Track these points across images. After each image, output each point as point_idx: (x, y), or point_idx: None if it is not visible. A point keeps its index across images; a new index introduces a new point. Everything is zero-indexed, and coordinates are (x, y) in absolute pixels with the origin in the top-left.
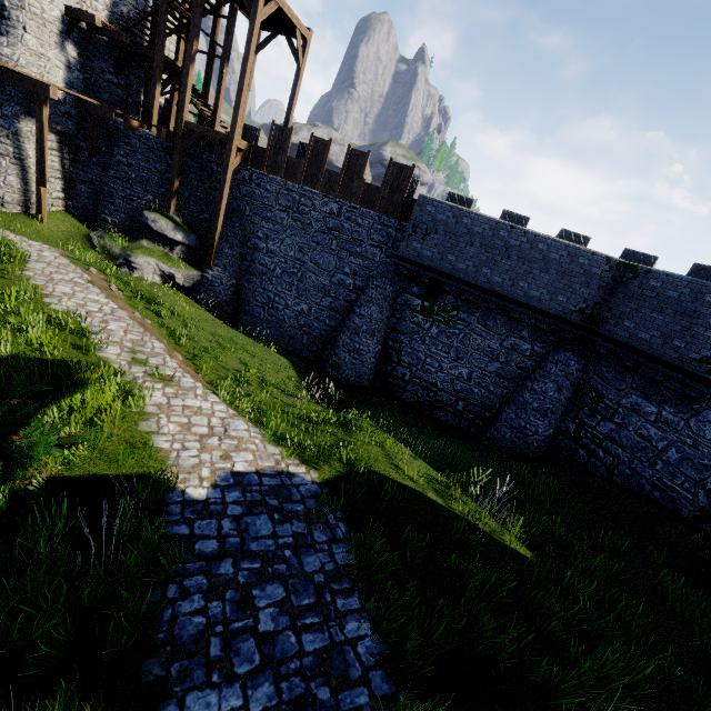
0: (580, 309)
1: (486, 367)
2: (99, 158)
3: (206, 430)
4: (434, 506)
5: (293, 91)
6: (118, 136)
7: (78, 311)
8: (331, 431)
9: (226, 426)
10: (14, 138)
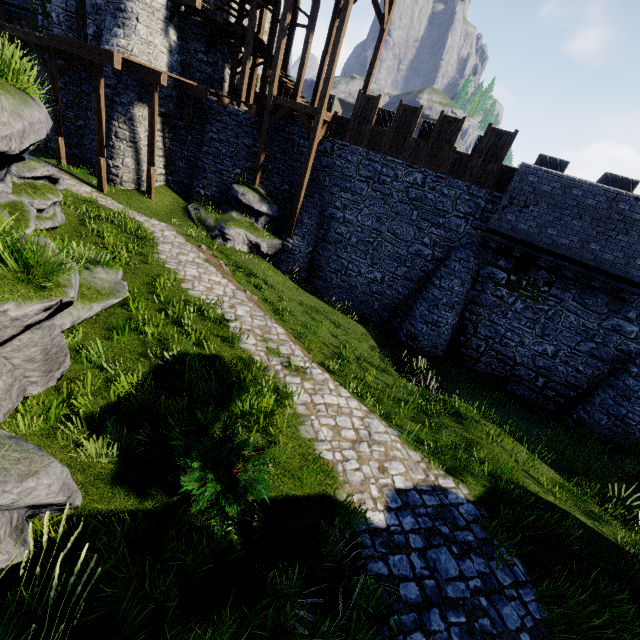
0: None
1: (576, 346)
2: (194, 135)
3: (353, 434)
4: (590, 532)
5: (375, 55)
6: (210, 113)
7: (210, 296)
8: (457, 431)
9: (367, 427)
10: (130, 123)
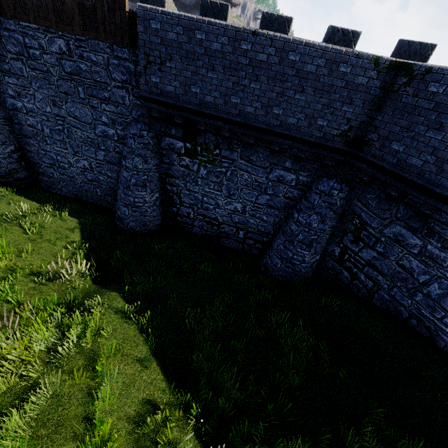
0: (343, 132)
1: (256, 200)
2: None
3: None
4: None
5: None
6: None
7: None
8: None
9: None
10: None
